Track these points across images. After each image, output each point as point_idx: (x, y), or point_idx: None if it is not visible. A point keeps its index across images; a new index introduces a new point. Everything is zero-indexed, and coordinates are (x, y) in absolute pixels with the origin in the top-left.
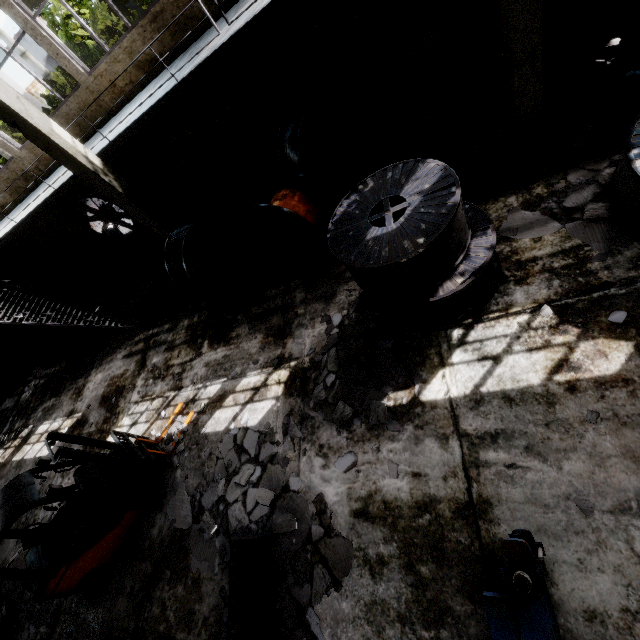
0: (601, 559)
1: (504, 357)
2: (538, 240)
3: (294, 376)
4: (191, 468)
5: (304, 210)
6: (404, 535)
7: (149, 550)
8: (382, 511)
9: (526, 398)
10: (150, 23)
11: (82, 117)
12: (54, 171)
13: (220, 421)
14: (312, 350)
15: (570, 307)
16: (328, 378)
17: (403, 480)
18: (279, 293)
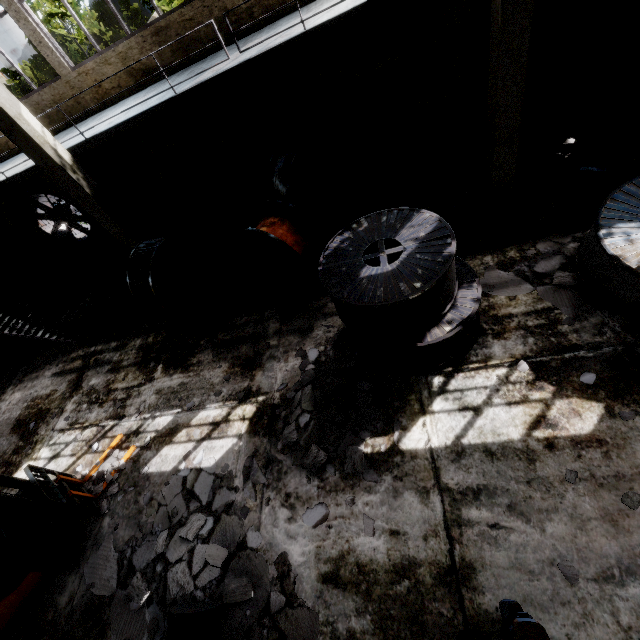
0: (589, 634)
1: (484, 409)
2: (513, 298)
3: (261, 412)
4: (124, 516)
5: (292, 240)
6: (380, 605)
7: (51, 625)
8: (355, 575)
9: (507, 453)
10: (152, 35)
11: (59, 108)
12: (7, 159)
13: (168, 459)
14: (284, 385)
15: (545, 365)
16: (302, 418)
17: (380, 539)
18: (251, 321)
